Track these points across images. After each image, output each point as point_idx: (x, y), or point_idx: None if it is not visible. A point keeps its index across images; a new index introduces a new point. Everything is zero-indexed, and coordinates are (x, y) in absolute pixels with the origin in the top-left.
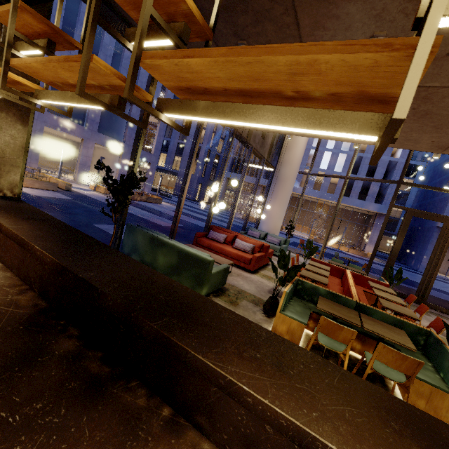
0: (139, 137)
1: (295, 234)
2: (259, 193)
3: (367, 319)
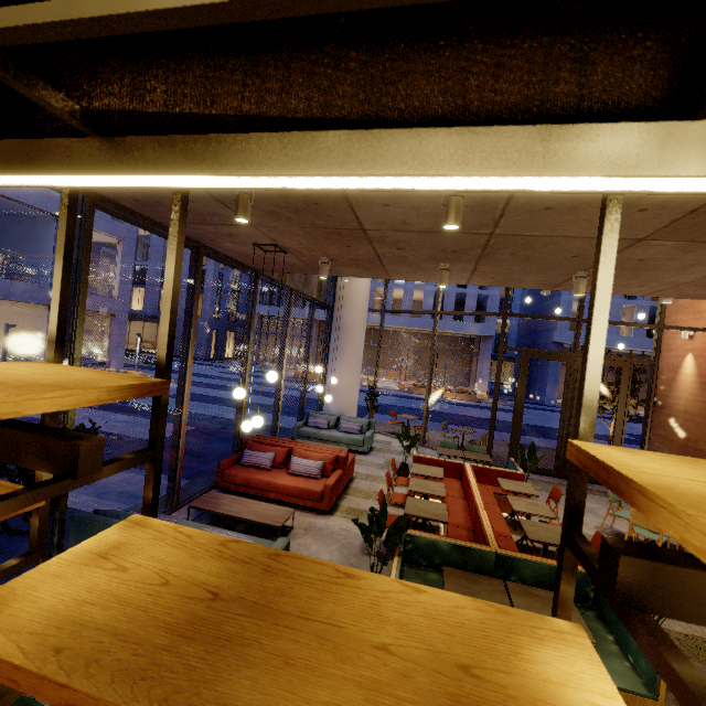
0: (71, 346)
1: (378, 387)
2: (315, 331)
3: (519, 595)
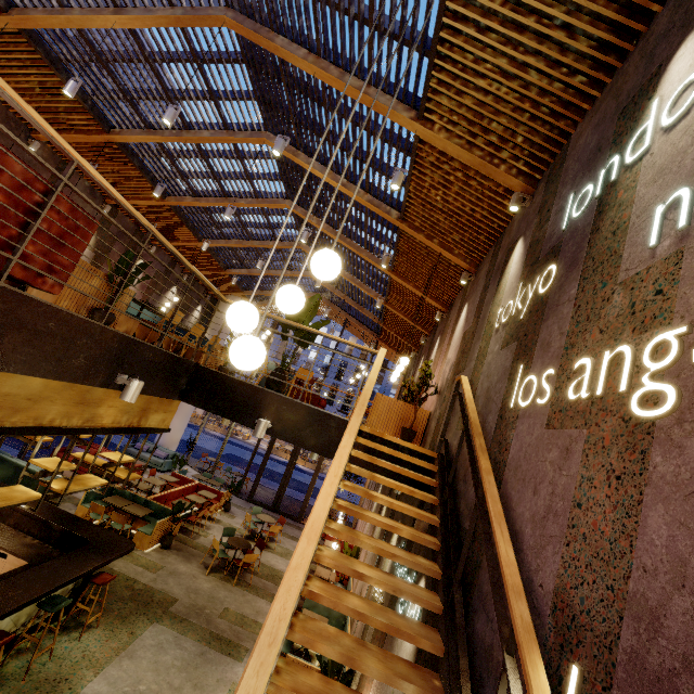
0: None
1: (249, 442)
2: None
3: (135, 505)
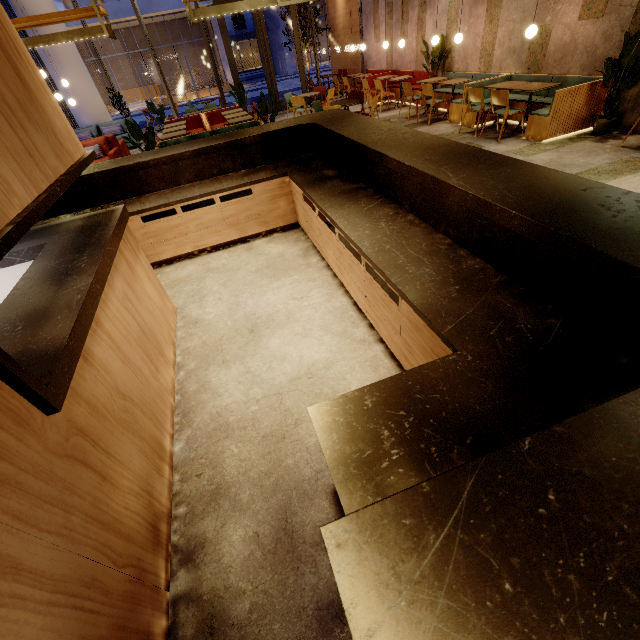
0: None
1: (133, 111)
2: None
3: None
